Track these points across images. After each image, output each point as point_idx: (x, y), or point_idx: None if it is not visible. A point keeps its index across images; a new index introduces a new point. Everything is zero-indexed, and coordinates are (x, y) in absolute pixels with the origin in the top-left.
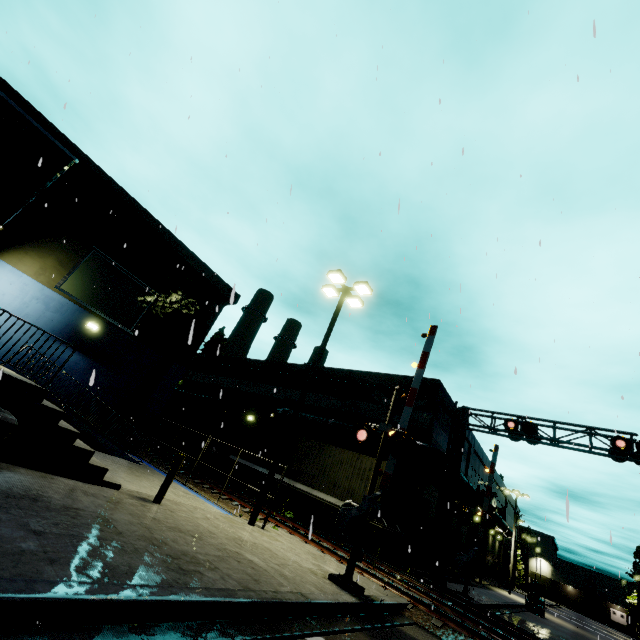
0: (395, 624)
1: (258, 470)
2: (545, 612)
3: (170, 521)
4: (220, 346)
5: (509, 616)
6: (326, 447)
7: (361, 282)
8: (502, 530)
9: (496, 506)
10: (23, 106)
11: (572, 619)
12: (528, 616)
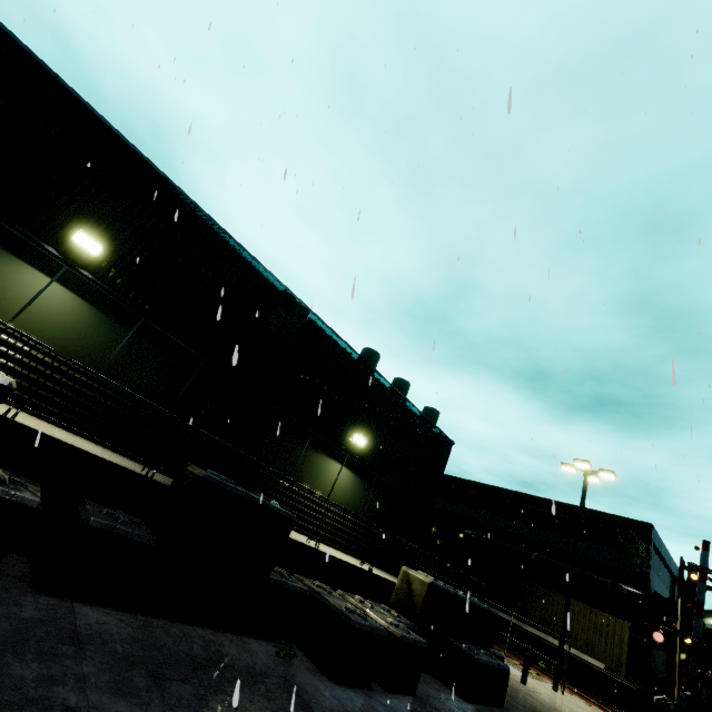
0: None
1: None
2: None
3: (559, 709)
4: None
5: None
6: (552, 593)
7: (607, 471)
8: None
9: None
10: None
11: None
12: None
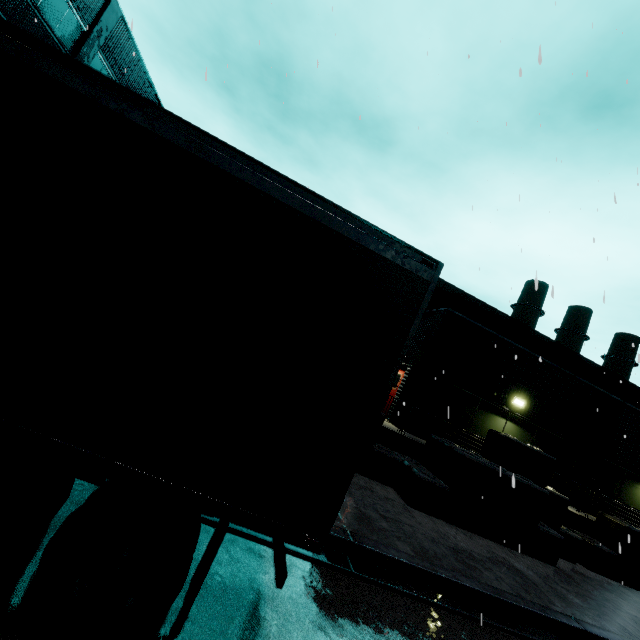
0: None
1: None
2: None
3: None
4: None
5: None
6: None
7: None
8: None
9: None
10: (576, 357)
11: None
12: None
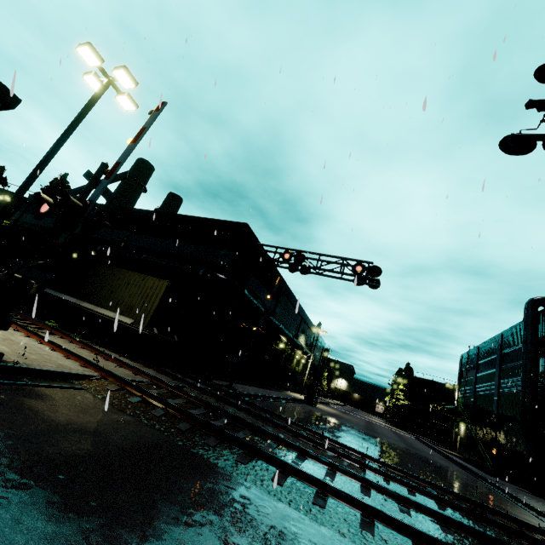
0: (26, 384)
1: (49, 293)
2: (323, 405)
3: None
4: (61, 192)
5: (273, 402)
6: (118, 271)
7: (120, 67)
8: (304, 355)
9: (304, 340)
10: None
11: (345, 410)
12: (298, 405)
